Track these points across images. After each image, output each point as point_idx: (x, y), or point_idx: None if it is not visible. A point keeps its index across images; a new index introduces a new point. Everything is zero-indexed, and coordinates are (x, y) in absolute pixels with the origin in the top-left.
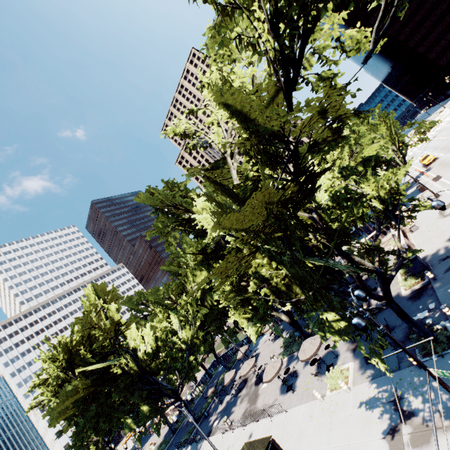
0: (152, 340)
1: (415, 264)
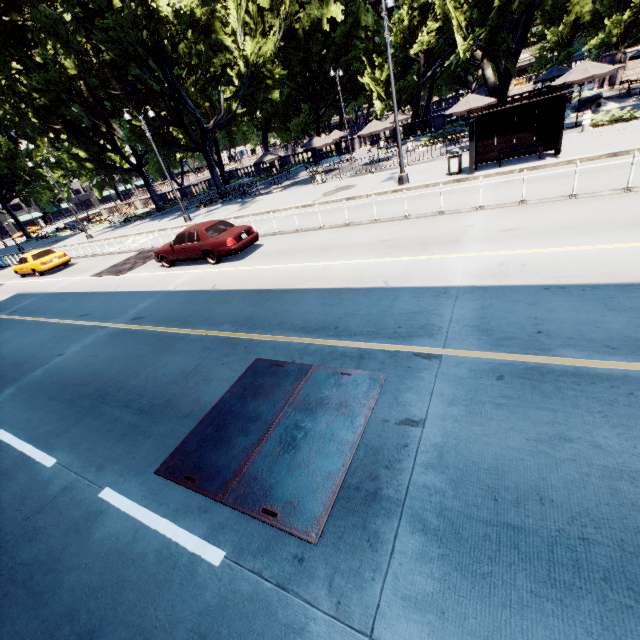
0: None
1: None
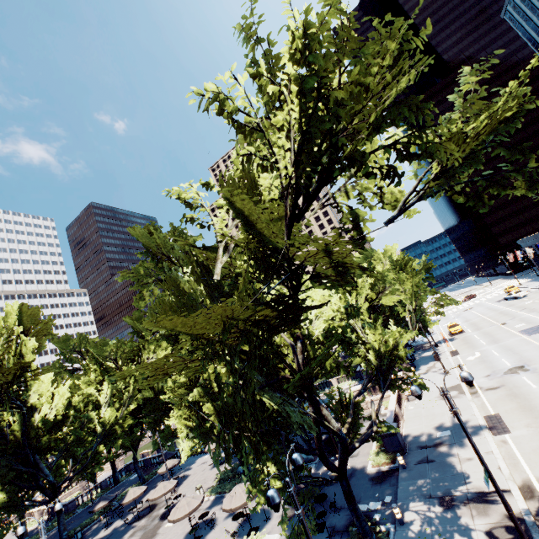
0: (63, 405)
1: (392, 440)
